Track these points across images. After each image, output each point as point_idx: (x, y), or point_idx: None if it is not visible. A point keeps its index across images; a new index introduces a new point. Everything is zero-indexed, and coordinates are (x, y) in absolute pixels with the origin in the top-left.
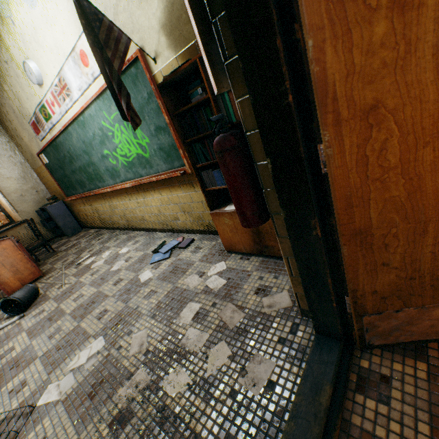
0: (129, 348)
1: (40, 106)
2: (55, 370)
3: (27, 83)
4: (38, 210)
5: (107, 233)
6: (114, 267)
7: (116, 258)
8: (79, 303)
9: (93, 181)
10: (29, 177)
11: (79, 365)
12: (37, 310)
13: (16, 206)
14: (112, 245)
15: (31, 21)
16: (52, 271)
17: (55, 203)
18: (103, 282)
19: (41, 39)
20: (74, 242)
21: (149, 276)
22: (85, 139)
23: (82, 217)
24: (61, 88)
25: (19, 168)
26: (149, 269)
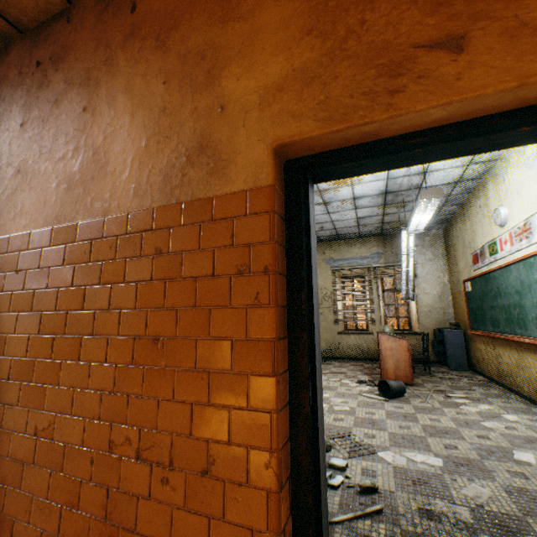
0: (462, 488)
1: (490, 242)
2: (395, 447)
3: (489, 223)
4: (435, 329)
5: (496, 389)
6: (485, 422)
7: (493, 417)
8: (433, 424)
9: (510, 324)
10: (444, 298)
11: (413, 458)
12: (397, 404)
13: (419, 317)
14: (497, 403)
15: (521, 179)
16: (420, 386)
17: (454, 329)
18: (464, 426)
19: (523, 191)
20: (452, 376)
21: (528, 459)
22: (524, 280)
23: (475, 357)
24: (522, 230)
25: (439, 288)
26: (533, 454)
